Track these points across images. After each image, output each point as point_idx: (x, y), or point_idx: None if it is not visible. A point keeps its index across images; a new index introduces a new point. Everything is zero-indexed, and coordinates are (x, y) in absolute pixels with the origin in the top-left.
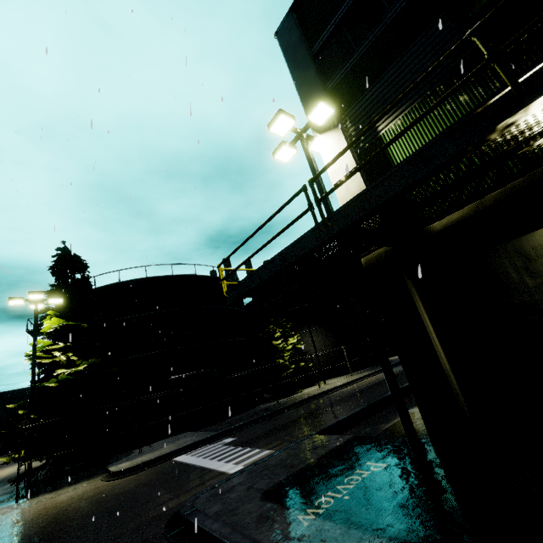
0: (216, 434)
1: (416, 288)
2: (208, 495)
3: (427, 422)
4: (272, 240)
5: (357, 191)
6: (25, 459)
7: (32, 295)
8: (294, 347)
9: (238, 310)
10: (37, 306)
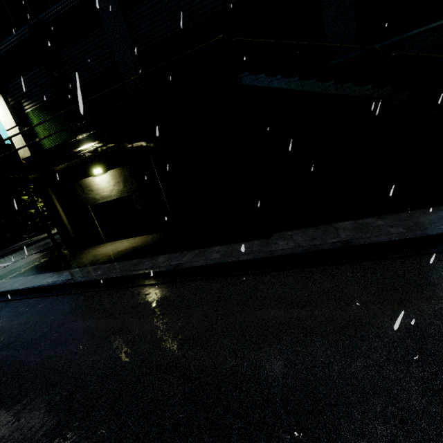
0: None
1: (55, 193)
2: None
3: (63, 242)
4: None
5: (20, 140)
6: None
7: None
8: None
9: None
10: None
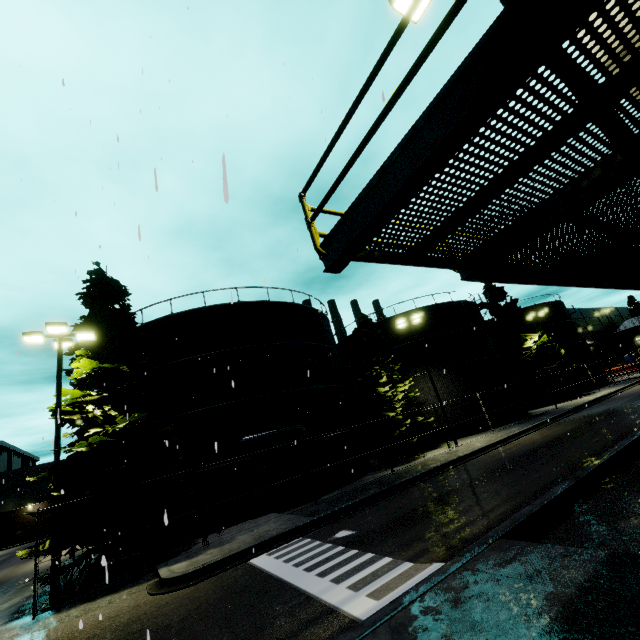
0: (311, 521)
1: None
2: None
3: None
4: (458, 7)
5: None
6: (48, 553)
7: (51, 328)
8: (407, 396)
9: (328, 348)
10: (61, 344)
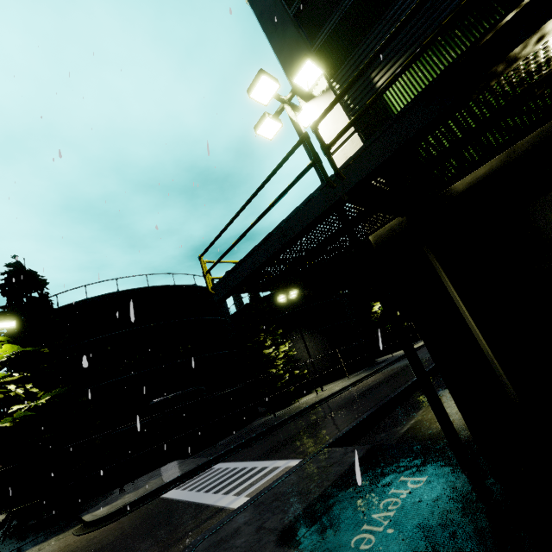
0: (210, 460)
1: (439, 263)
2: (206, 545)
3: (469, 420)
4: (267, 212)
5: None
6: None
7: None
8: (287, 355)
9: (224, 321)
10: None
